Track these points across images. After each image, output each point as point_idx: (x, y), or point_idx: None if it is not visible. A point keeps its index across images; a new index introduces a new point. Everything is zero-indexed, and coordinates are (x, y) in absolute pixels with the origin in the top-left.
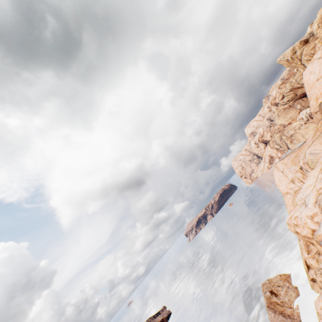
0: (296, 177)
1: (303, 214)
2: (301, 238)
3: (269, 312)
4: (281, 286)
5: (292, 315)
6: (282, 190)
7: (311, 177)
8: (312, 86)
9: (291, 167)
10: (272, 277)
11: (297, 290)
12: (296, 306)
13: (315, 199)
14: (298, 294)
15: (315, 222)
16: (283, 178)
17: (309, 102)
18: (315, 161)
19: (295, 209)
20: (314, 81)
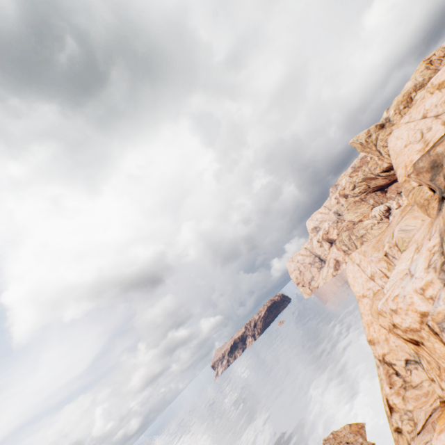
0: (377, 271)
1: (407, 288)
2: (380, 364)
3: None
4: (352, 443)
5: None
6: (357, 292)
7: (403, 260)
8: (399, 153)
9: (372, 255)
10: (338, 429)
11: None
12: None
13: (427, 263)
14: None
15: (427, 298)
16: (359, 274)
17: (396, 171)
18: (407, 240)
19: (392, 286)
20: (402, 147)
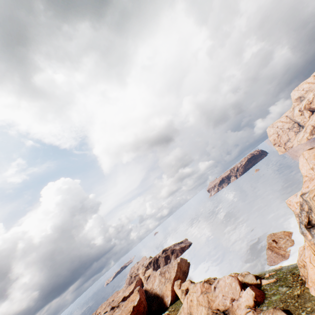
0: None
1: (293, 200)
2: None
3: (268, 251)
4: (282, 238)
5: (284, 254)
6: (302, 173)
7: None
8: None
9: (311, 160)
10: (277, 232)
11: (293, 242)
12: (289, 250)
13: None
14: (293, 244)
15: (297, 205)
16: (305, 165)
17: None
18: None
19: (291, 196)
20: None
